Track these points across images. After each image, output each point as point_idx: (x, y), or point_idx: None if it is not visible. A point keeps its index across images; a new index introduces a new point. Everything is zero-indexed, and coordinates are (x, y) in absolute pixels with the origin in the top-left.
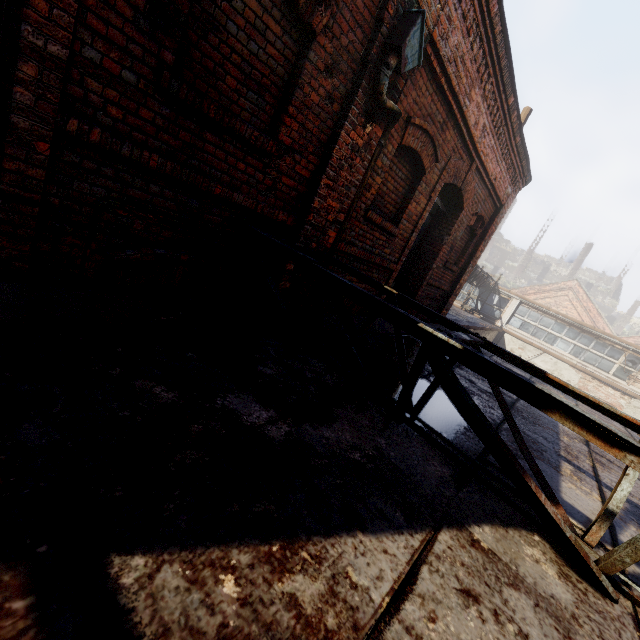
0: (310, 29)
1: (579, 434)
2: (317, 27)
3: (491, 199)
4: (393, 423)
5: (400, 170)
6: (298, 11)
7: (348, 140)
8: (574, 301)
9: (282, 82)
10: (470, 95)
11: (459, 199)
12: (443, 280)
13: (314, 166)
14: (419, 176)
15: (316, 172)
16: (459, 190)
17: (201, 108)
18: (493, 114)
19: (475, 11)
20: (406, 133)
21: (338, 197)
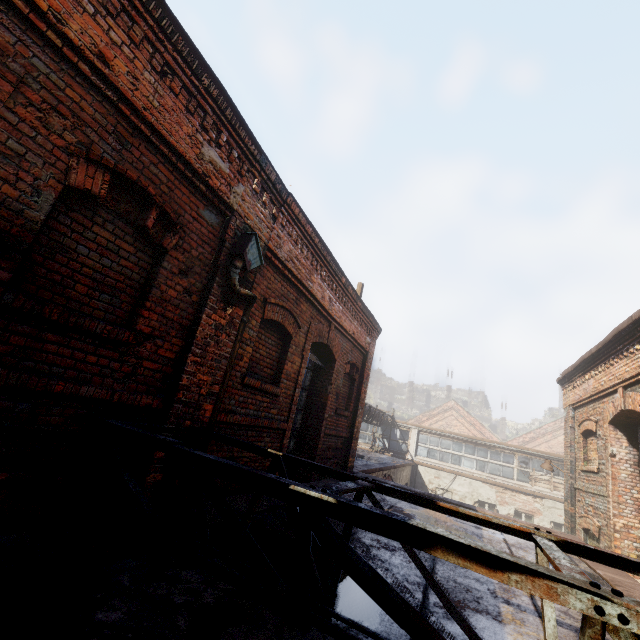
0: (162, 247)
1: (465, 567)
2: (168, 246)
3: (357, 348)
4: (298, 633)
5: (269, 338)
6: (149, 237)
7: (211, 321)
8: (459, 418)
9: (138, 284)
10: (311, 279)
11: (330, 353)
12: (340, 427)
13: (179, 347)
14: (288, 340)
15: (182, 352)
16: (327, 346)
17: (41, 313)
18: (334, 289)
19: (297, 231)
20: (266, 310)
21: (209, 370)
